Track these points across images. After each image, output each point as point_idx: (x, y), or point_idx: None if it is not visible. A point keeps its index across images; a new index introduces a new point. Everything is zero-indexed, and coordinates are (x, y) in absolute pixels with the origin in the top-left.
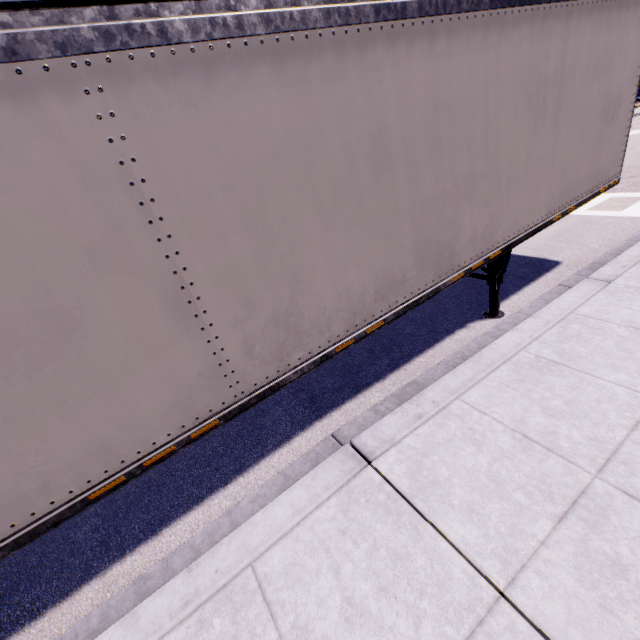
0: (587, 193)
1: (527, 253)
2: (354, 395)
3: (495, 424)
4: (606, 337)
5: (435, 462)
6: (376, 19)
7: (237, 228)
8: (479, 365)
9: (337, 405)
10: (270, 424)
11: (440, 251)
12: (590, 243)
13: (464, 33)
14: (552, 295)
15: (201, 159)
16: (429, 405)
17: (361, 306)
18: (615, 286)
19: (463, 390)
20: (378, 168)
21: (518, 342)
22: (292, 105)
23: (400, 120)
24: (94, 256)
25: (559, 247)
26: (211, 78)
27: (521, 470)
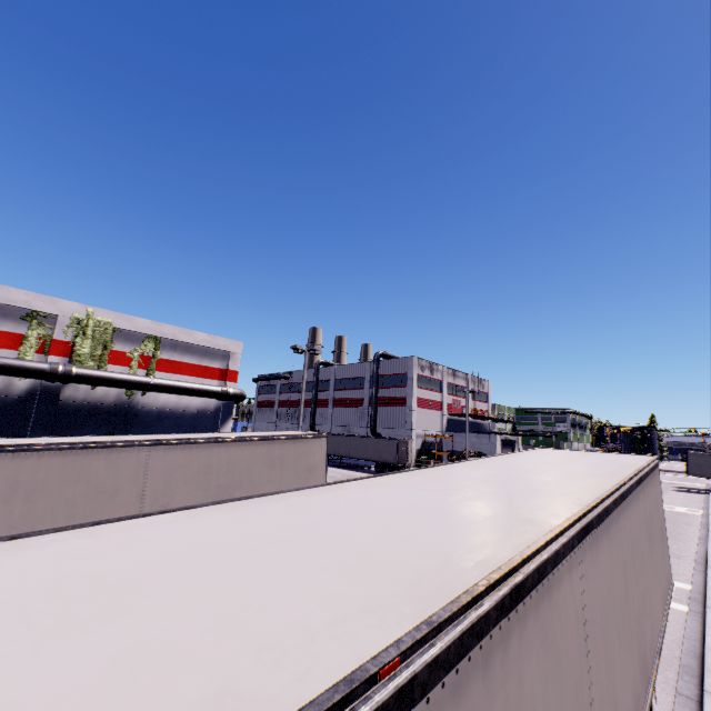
0: (667, 596)
1: None
2: None
3: None
4: None
5: None
6: (620, 502)
7: (602, 654)
8: None
9: None
10: None
11: (643, 662)
12: None
13: (632, 501)
14: (684, 708)
15: (595, 599)
16: None
17: None
18: None
19: None
20: (625, 592)
21: None
22: (609, 555)
23: (626, 557)
24: (575, 691)
25: None
26: (596, 545)
27: None
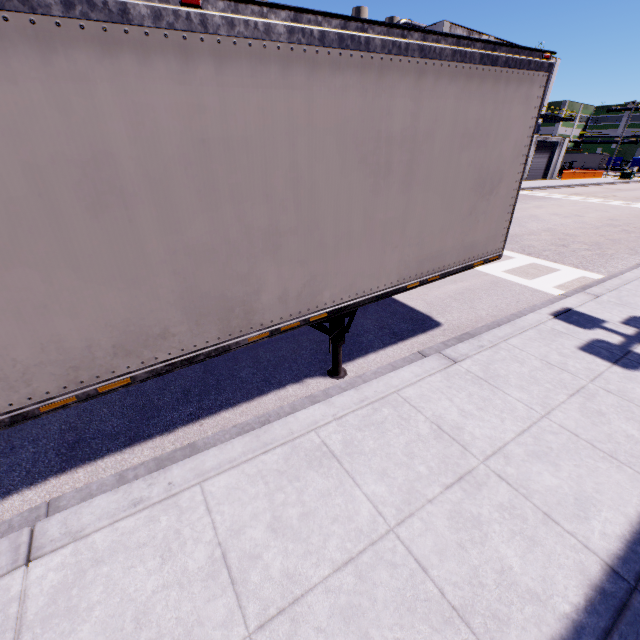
0: (457, 264)
1: (420, 306)
2: (123, 448)
3: (208, 530)
4: (404, 432)
5: (99, 576)
6: (68, 13)
7: None
8: (256, 442)
9: (94, 458)
10: (4, 469)
11: (228, 307)
12: (481, 309)
13: (247, 62)
14: (404, 363)
15: None
16: (161, 488)
17: (89, 360)
18: (458, 368)
19: (213, 473)
20: (100, 202)
21: (317, 419)
22: None
23: (137, 149)
24: None
25: (452, 307)
26: None
27: (180, 609)
